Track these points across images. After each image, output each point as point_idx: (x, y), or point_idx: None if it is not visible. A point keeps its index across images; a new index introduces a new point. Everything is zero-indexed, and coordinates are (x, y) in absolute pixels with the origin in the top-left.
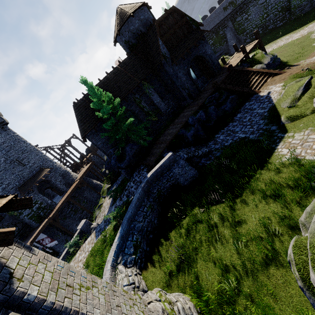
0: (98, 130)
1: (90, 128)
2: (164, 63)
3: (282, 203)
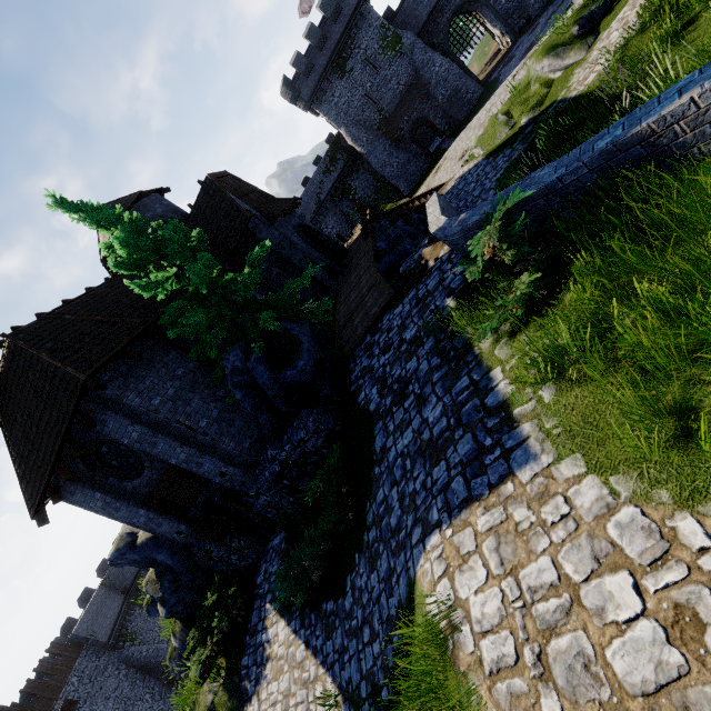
0: (138, 365)
1: (110, 352)
2: (254, 226)
3: (705, 10)
